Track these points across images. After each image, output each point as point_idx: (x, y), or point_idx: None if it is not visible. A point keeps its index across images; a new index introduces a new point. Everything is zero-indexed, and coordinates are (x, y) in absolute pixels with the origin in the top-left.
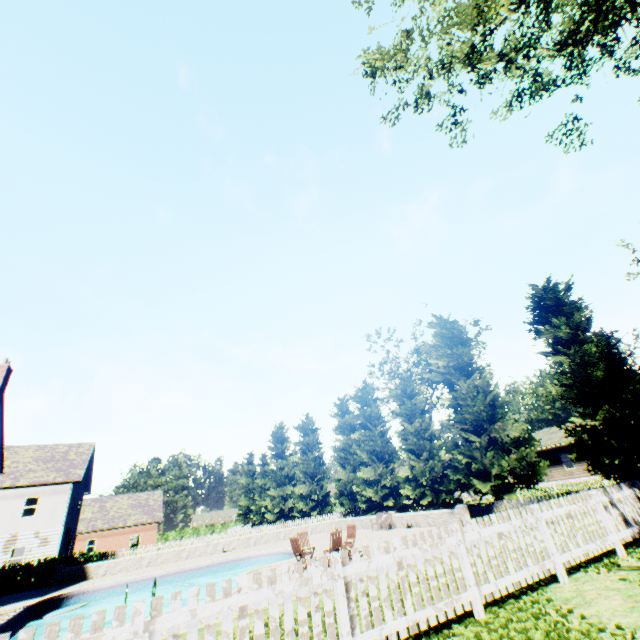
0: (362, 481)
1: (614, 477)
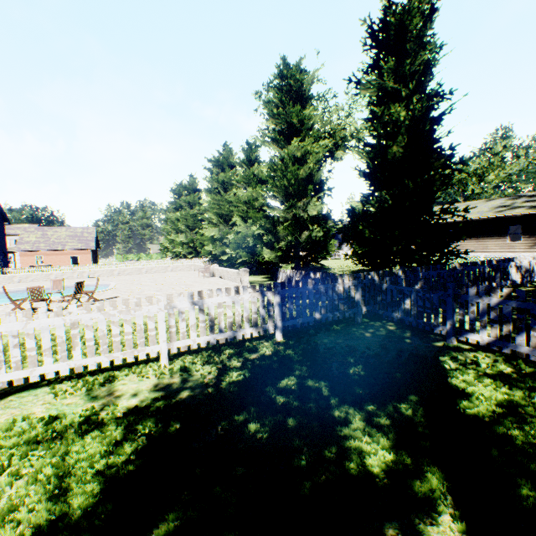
0: (210, 238)
1: (364, 264)
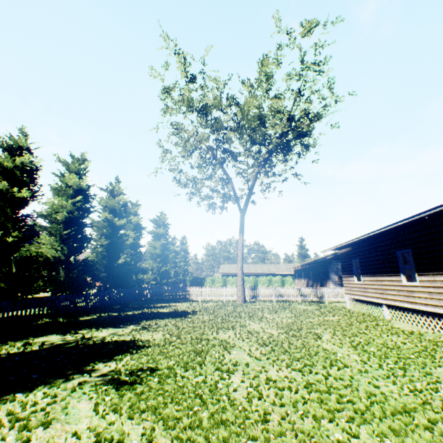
0: None
1: None
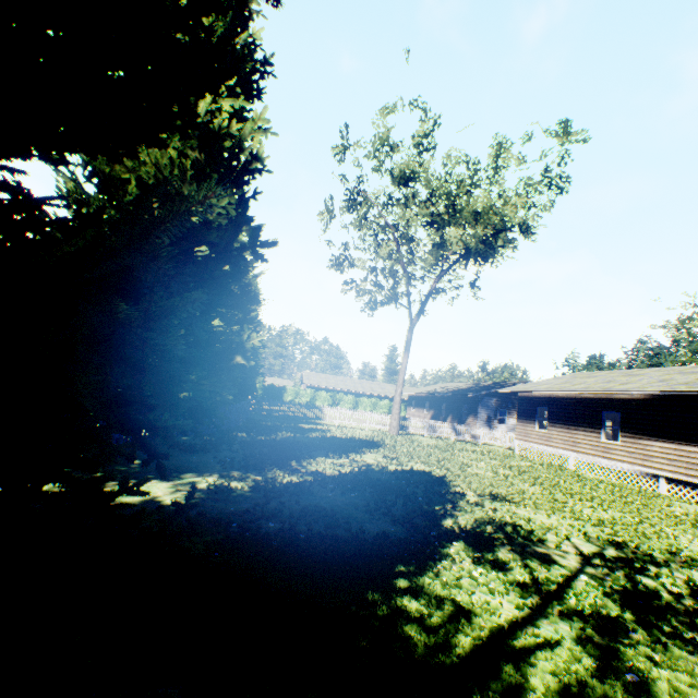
0: None
1: None
